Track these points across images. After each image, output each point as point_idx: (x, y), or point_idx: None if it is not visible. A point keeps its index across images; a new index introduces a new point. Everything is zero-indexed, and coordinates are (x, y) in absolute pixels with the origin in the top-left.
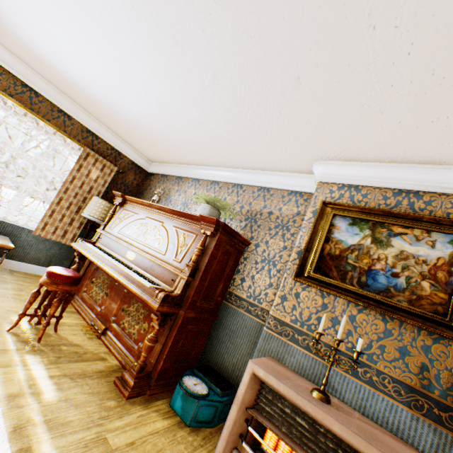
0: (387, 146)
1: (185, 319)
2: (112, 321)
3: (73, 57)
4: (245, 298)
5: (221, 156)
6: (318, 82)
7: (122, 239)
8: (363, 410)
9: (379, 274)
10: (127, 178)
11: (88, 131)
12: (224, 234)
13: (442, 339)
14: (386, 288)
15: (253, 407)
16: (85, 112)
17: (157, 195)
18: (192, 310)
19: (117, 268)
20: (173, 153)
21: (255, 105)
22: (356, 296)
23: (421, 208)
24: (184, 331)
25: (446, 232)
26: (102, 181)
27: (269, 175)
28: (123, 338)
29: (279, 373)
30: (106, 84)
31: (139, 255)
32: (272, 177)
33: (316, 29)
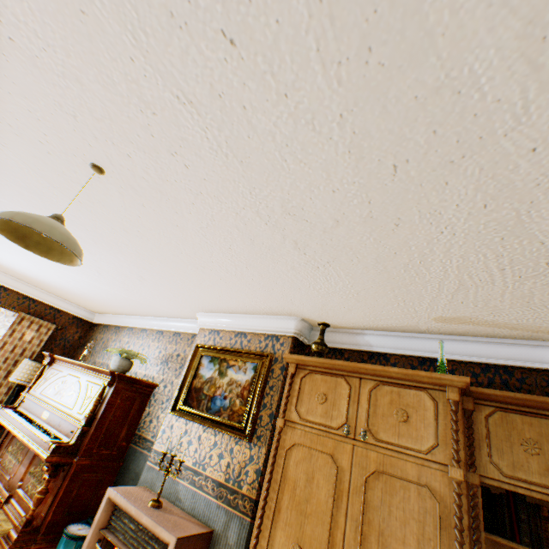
0: (218, 306)
1: (79, 467)
2: (18, 487)
3: (4, 257)
4: (151, 438)
5: (141, 309)
6: (153, 278)
7: (43, 399)
8: (194, 511)
9: (218, 399)
10: (68, 333)
11: (25, 297)
12: (123, 382)
13: (240, 440)
14: (220, 408)
15: (107, 527)
16: (23, 282)
17: (88, 349)
18: (88, 457)
19: (26, 429)
20: (107, 307)
21: (133, 285)
22: (203, 418)
23: (246, 344)
24: (79, 479)
25: (251, 361)
26: (38, 341)
27: (180, 321)
28: (24, 501)
29: (132, 493)
30: (33, 269)
31: (53, 413)
32: (182, 323)
33: (130, 262)
